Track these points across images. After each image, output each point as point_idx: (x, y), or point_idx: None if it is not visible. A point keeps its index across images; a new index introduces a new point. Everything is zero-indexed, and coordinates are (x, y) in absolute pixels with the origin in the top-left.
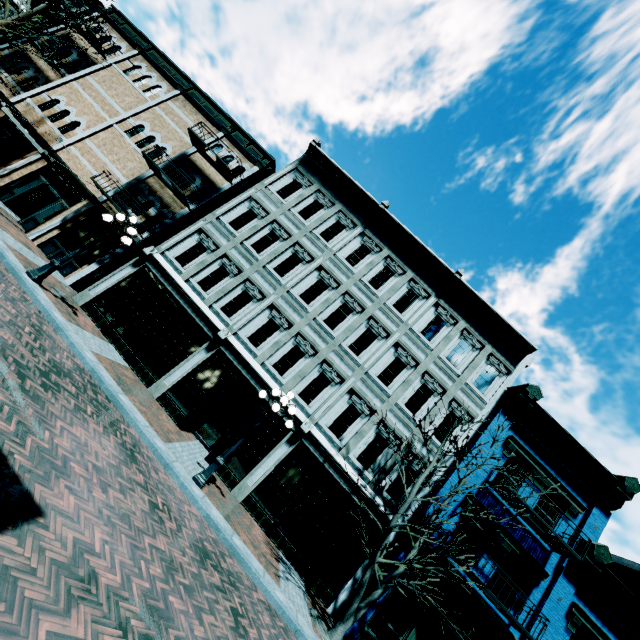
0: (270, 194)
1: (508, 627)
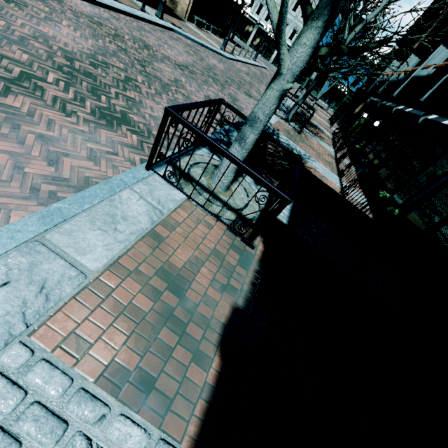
0: None
1: None
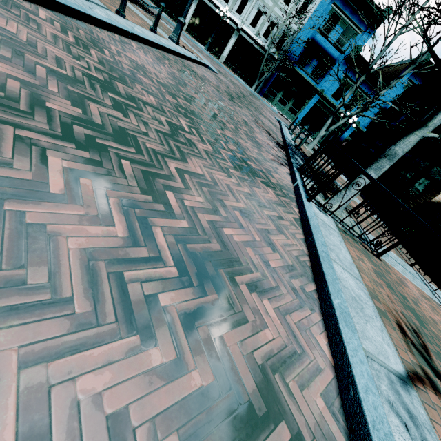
0: None
1: (316, 86)
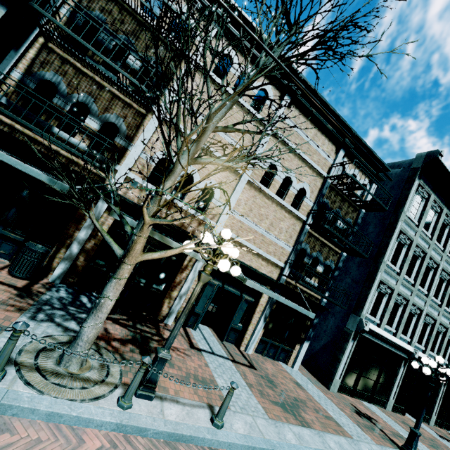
0: (410, 221)
1: None
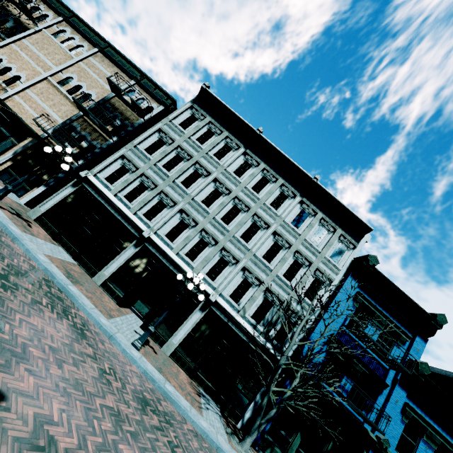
0: (174, 126)
1: (363, 424)
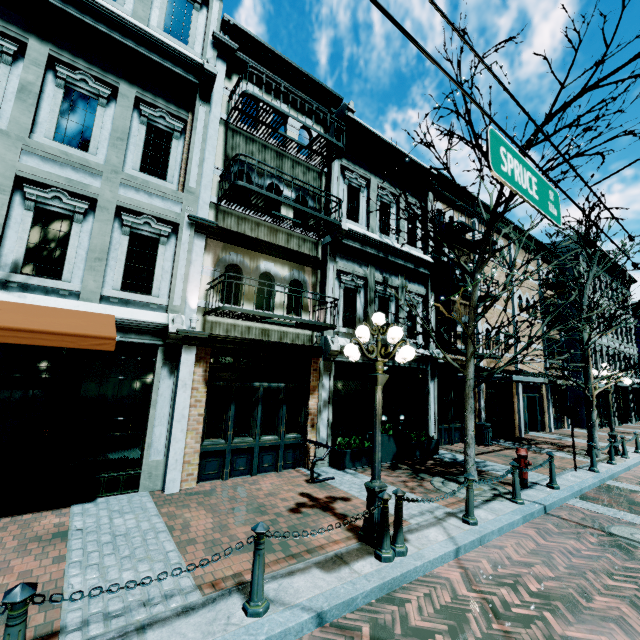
0: None
1: None
